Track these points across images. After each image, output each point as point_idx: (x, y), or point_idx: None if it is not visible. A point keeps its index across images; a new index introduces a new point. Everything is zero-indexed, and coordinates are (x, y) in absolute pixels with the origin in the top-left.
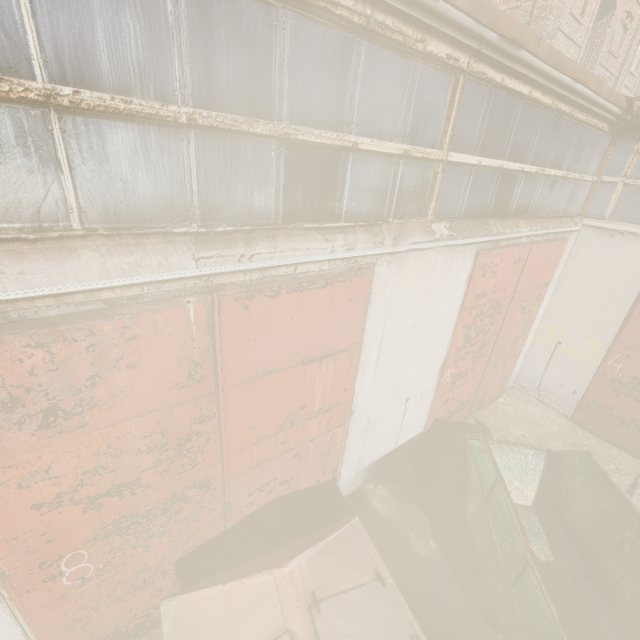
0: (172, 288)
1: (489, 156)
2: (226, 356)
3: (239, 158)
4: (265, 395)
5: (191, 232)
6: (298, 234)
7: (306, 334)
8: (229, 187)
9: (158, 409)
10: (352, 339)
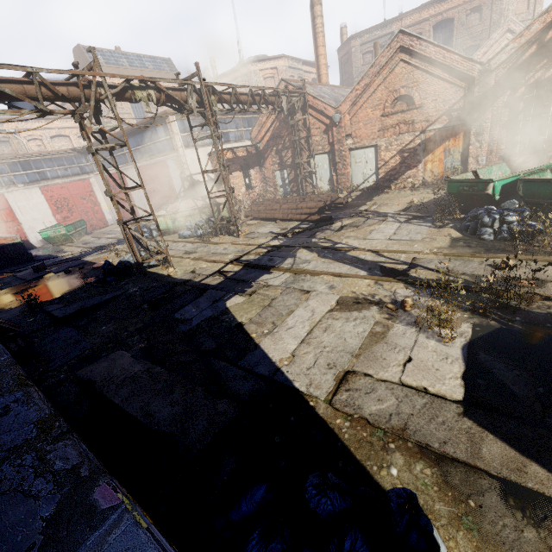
0: None
1: (28, 171)
2: None
3: None
4: None
5: None
6: None
7: None
8: None
9: None
10: (7, 207)
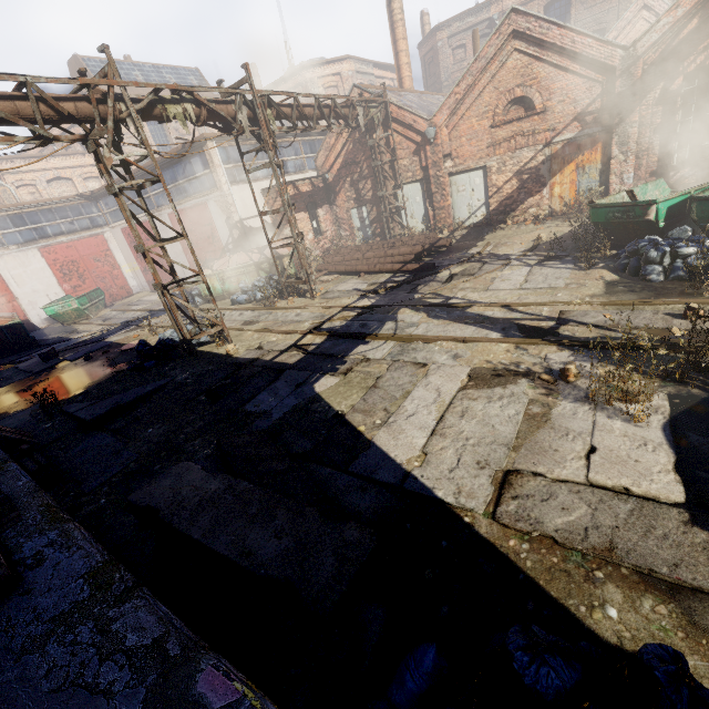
0: None
1: (21, 227)
2: None
3: None
4: None
5: None
6: None
7: None
8: None
9: None
10: None
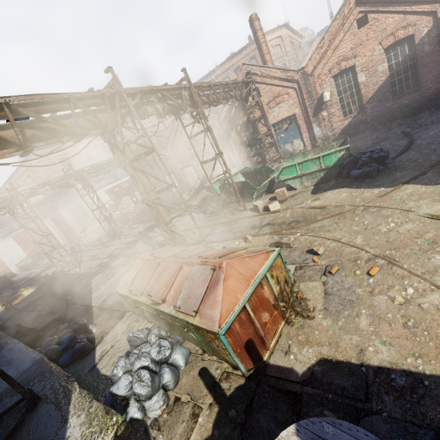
0: None
1: (3, 229)
2: None
3: None
4: None
5: None
6: None
7: None
8: None
9: None
10: None
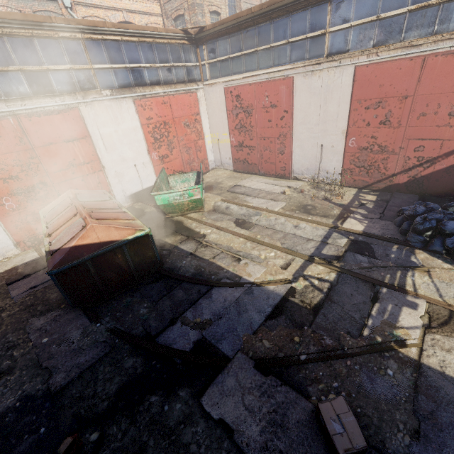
0: (3, 115)
1: (117, 64)
2: (31, 136)
3: (9, 78)
4: (54, 152)
5: (3, 99)
6: (41, 98)
7: (60, 131)
8: (10, 86)
9: (14, 152)
10: (84, 134)
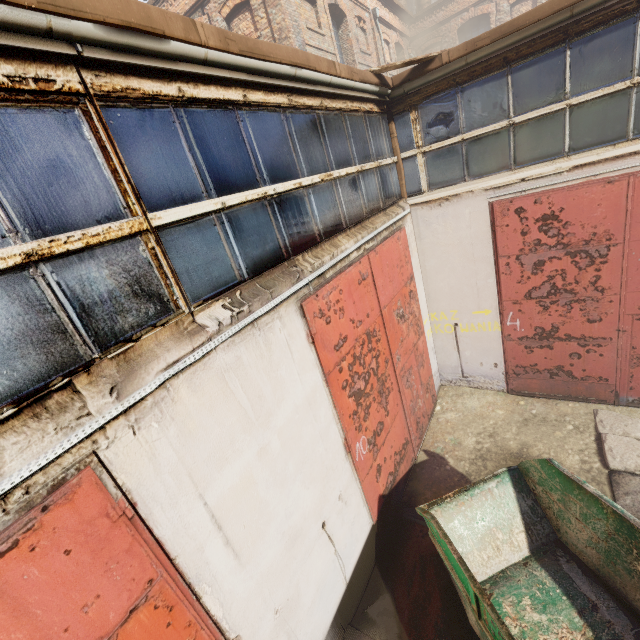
0: None
1: (238, 190)
2: None
3: None
4: None
5: None
6: None
7: None
8: None
9: None
10: (137, 583)
